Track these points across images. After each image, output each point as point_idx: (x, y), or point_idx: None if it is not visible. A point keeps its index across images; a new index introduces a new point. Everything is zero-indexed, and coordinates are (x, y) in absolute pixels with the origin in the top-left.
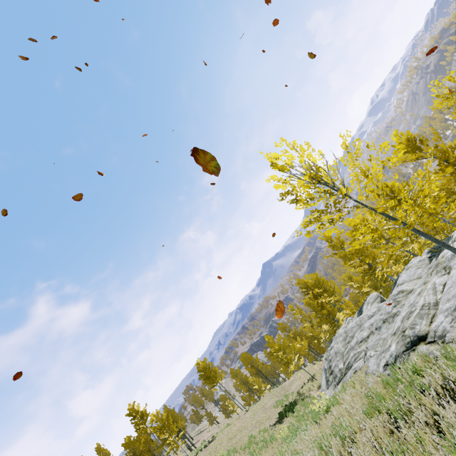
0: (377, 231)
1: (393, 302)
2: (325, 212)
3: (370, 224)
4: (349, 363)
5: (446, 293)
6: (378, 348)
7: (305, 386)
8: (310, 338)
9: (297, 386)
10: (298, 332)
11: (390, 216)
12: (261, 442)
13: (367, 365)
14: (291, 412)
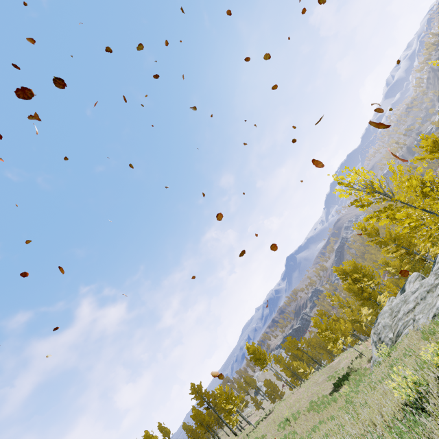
0: (419, 221)
1: (435, 276)
2: (383, 212)
3: (413, 216)
4: (399, 331)
5: None
6: (425, 310)
7: (354, 362)
8: (351, 322)
9: (345, 364)
10: (337, 318)
11: (427, 210)
12: (324, 403)
13: (417, 325)
14: (346, 381)
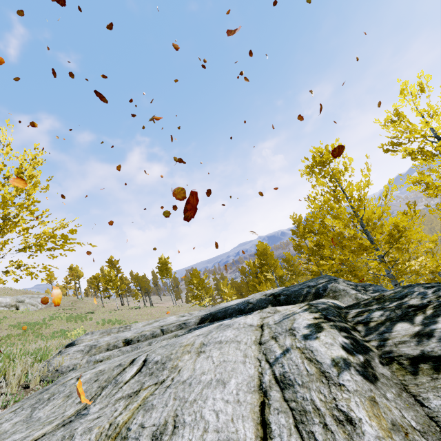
0: None
1: None
2: None
3: None
4: None
5: (131, 331)
6: None
7: None
8: None
9: None
10: None
11: None
12: None
13: None
14: None
